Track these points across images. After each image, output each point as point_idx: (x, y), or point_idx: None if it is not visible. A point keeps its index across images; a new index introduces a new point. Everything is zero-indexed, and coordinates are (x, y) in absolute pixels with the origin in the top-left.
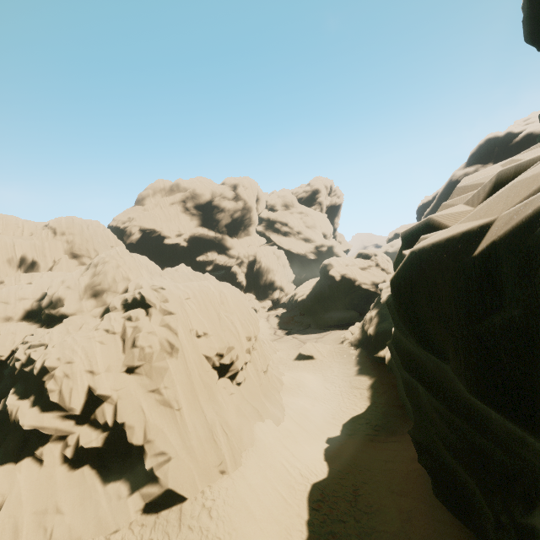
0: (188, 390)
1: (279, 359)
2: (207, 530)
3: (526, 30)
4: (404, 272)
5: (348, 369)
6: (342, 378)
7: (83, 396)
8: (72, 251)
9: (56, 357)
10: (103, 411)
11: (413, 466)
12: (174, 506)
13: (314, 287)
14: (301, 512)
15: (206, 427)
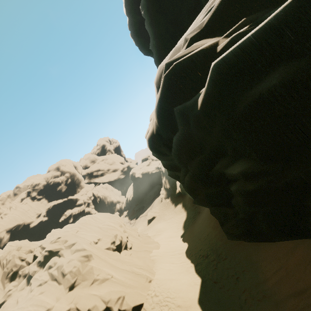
0: (110, 266)
1: (141, 231)
2: (159, 300)
3: (142, 52)
4: (148, 143)
5: (171, 208)
6: (171, 214)
7: None
8: None
9: None
10: None
11: (207, 212)
12: None
13: (133, 188)
14: (187, 262)
15: (130, 273)
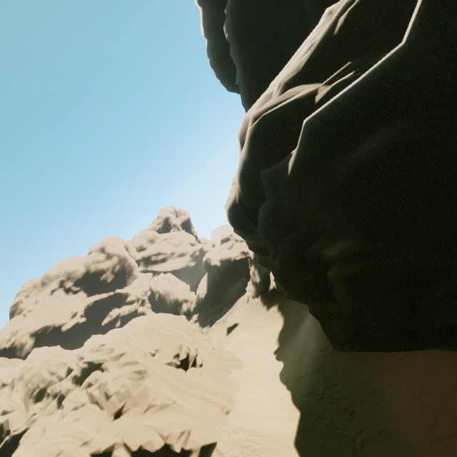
0: (171, 388)
1: (217, 343)
2: (240, 439)
3: (226, 87)
4: (228, 215)
5: (262, 312)
6: (261, 320)
7: None
8: None
9: None
10: None
11: (313, 318)
12: (212, 454)
13: (207, 281)
14: (281, 388)
15: (199, 399)
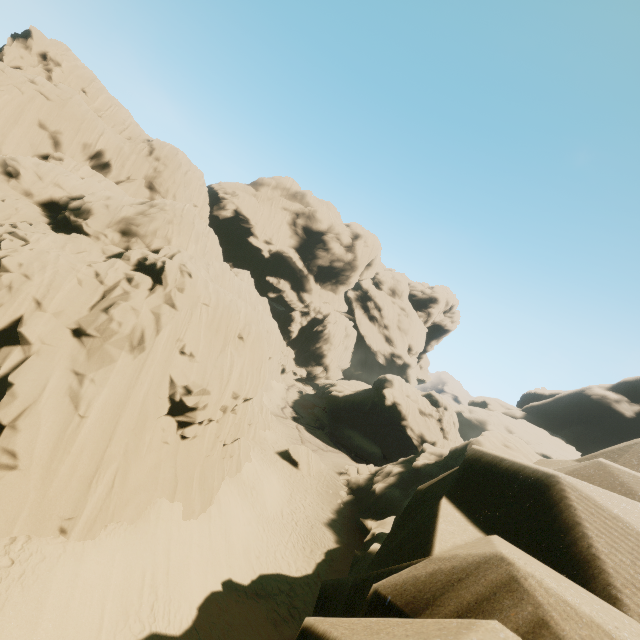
0: (115, 402)
1: (262, 440)
2: None
3: None
4: None
5: (322, 510)
6: (308, 514)
7: (6, 322)
8: (153, 181)
9: (21, 261)
10: (9, 353)
11: None
12: None
13: (358, 392)
14: None
15: (95, 460)
